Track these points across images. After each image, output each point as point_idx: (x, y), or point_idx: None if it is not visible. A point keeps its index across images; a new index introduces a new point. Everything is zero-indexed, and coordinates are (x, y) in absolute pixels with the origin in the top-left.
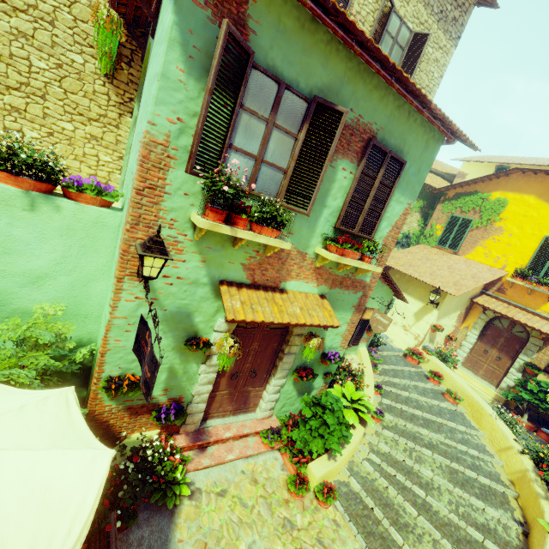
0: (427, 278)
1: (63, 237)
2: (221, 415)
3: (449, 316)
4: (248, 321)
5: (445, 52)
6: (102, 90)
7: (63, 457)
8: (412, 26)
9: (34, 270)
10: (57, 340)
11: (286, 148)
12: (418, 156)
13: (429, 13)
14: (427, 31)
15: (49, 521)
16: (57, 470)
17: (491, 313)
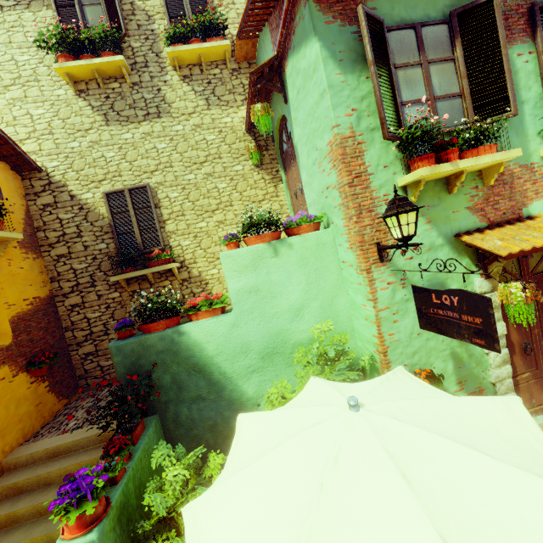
0: None
1: (301, 267)
2: (539, 410)
3: None
4: (527, 250)
5: None
6: (259, 178)
7: (476, 403)
8: None
9: (294, 304)
10: (341, 354)
11: (448, 75)
12: None
13: None
14: None
15: (536, 459)
16: (483, 415)
17: None
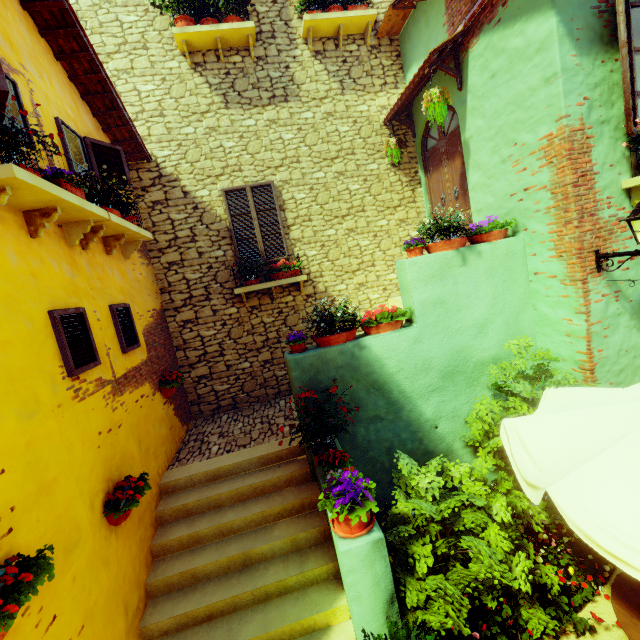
0: None
1: (489, 279)
2: None
3: None
4: None
5: None
6: (395, 179)
7: None
8: None
9: (478, 319)
10: (541, 371)
11: None
12: None
13: None
14: None
15: None
16: None
17: None
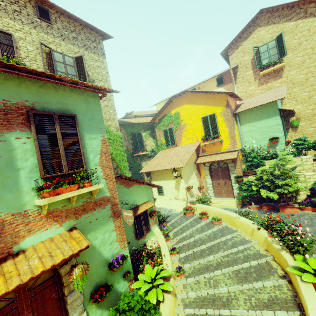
0: (167, 166)
1: None
2: None
3: (191, 178)
4: None
5: (101, 62)
6: None
7: None
8: (71, 55)
9: None
10: None
11: None
12: (85, 109)
13: (77, 47)
14: (80, 54)
15: None
16: None
17: (207, 164)
